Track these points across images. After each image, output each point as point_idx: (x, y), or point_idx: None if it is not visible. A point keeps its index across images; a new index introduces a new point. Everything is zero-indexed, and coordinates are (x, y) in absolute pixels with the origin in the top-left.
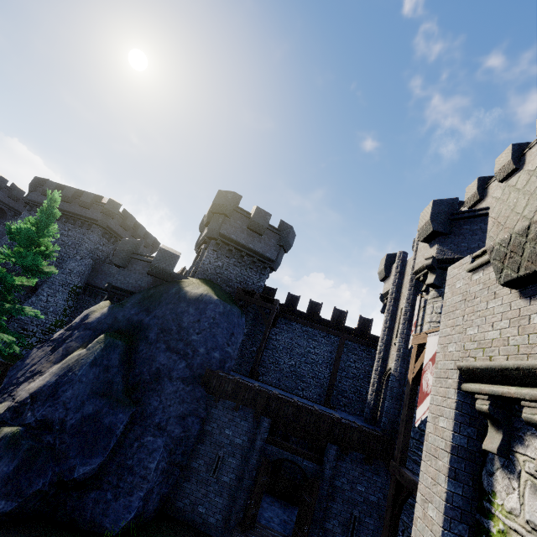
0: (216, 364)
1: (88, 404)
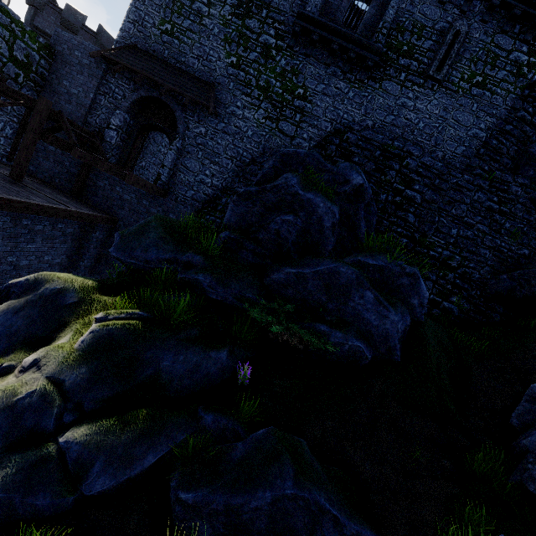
0: None
1: None
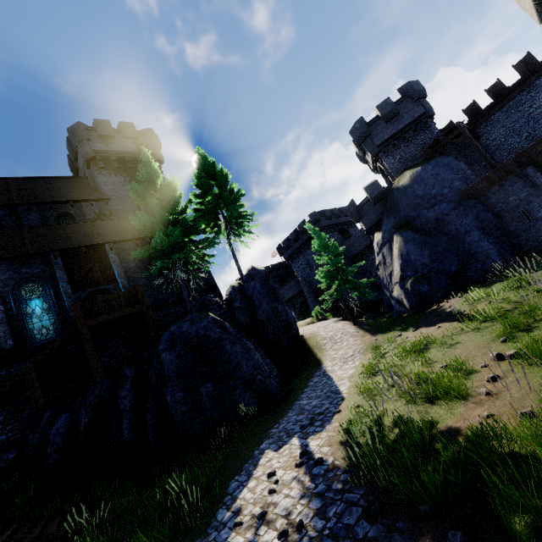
0: (462, 187)
1: (424, 253)
